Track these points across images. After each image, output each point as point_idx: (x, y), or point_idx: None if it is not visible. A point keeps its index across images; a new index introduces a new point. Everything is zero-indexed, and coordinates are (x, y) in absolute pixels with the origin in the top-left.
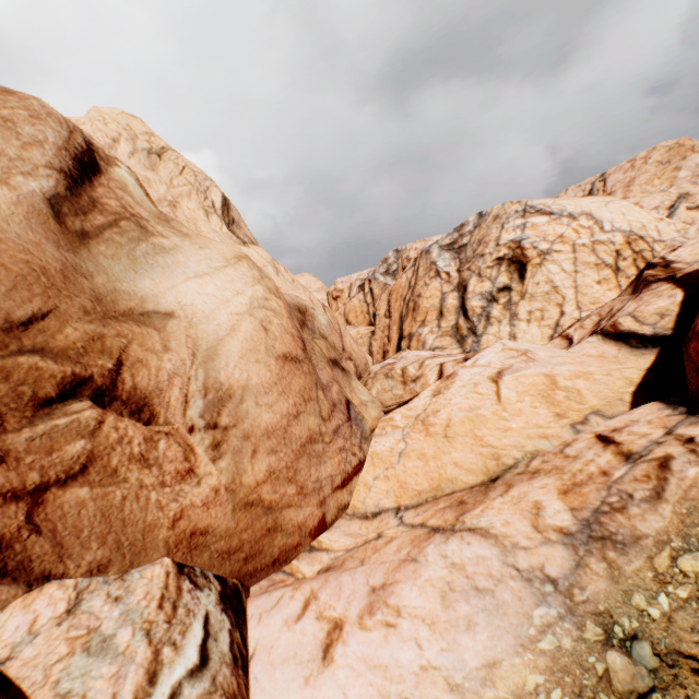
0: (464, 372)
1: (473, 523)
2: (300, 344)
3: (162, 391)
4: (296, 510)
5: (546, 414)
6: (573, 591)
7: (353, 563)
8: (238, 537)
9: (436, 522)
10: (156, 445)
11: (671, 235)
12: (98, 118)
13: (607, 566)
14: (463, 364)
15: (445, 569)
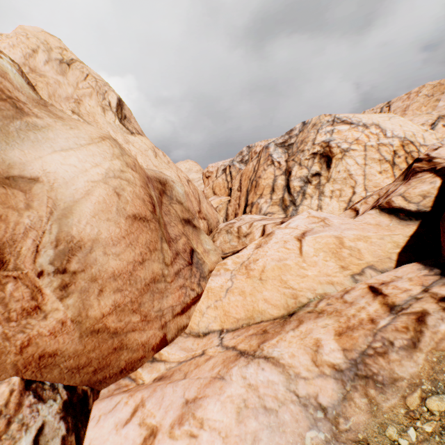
0: (279, 232)
1: (269, 352)
2: (150, 207)
3: (15, 242)
4: (140, 333)
5: (334, 266)
6: (339, 420)
7: (179, 375)
8: (86, 356)
9: (244, 347)
10: (4, 287)
11: (432, 141)
12: (22, 33)
13: (368, 402)
14: (279, 226)
15: (243, 388)
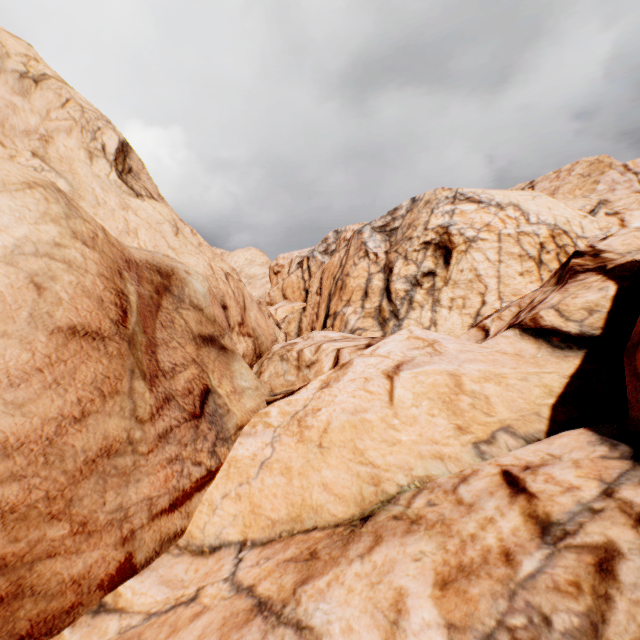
0: (359, 362)
1: (307, 612)
2: (115, 314)
3: None
4: (68, 559)
5: (445, 426)
6: None
7: None
8: None
9: (268, 589)
10: None
11: (594, 232)
12: None
13: None
14: (363, 351)
15: None
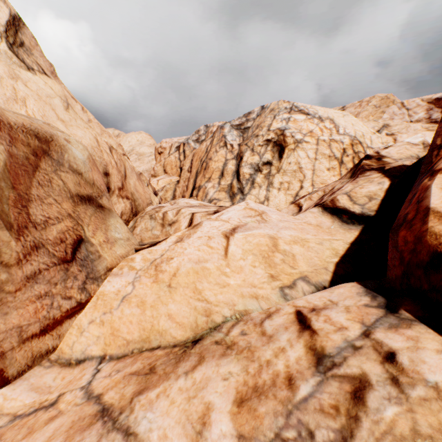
0: (207, 224)
1: (136, 420)
2: None
3: None
4: None
5: (262, 274)
6: None
7: None
8: None
9: (112, 398)
10: None
11: (378, 145)
12: None
13: None
14: (211, 216)
15: None
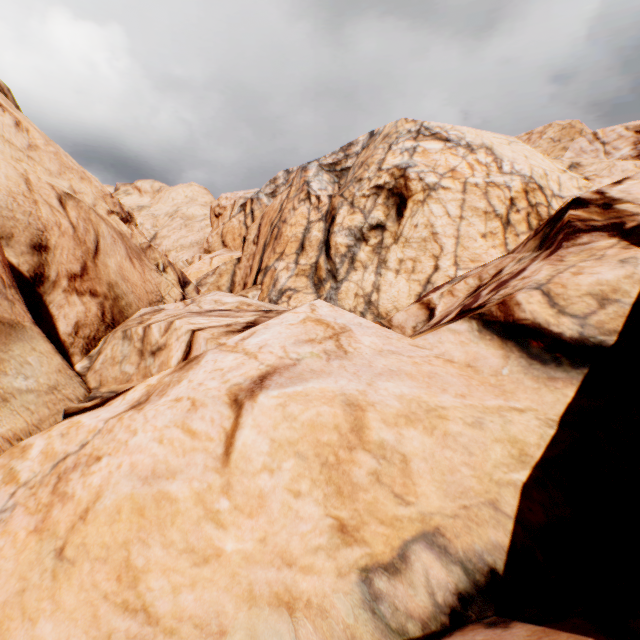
0: (208, 362)
1: None
2: None
3: None
4: None
5: (317, 521)
6: None
7: None
8: None
9: None
10: None
11: (572, 191)
12: None
13: None
14: (231, 337)
15: None
